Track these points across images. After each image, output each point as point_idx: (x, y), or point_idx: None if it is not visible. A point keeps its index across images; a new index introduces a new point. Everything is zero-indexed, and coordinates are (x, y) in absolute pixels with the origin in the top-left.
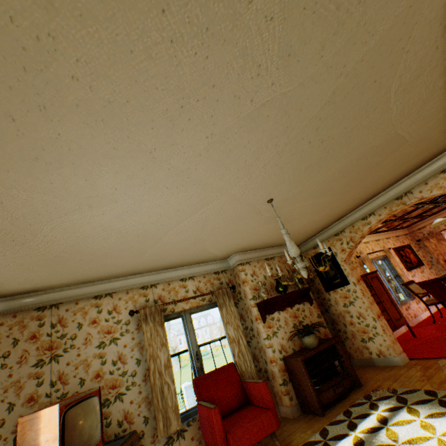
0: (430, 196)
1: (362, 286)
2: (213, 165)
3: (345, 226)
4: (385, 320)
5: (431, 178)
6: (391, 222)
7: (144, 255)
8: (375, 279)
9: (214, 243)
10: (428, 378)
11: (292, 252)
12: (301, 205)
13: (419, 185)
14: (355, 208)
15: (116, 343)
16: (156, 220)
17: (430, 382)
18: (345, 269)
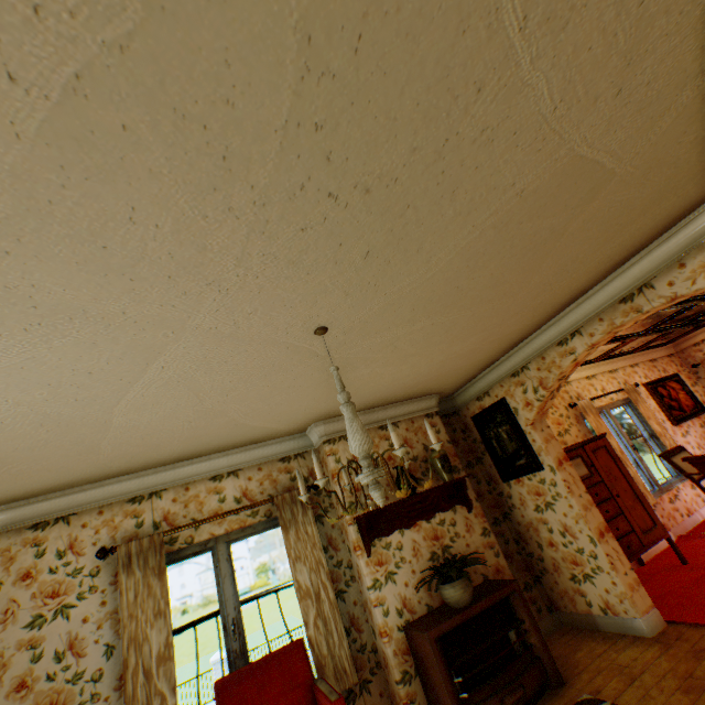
0: (692, 291)
1: (568, 474)
2: (80, 272)
3: (528, 357)
4: (622, 533)
5: (693, 253)
6: (634, 338)
7: (100, 449)
8: (601, 452)
9: (253, 413)
10: (700, 687)
11: (353, 447)
12: (408, 330)
13: (668, 270)
14: (543, 322)
15: (68, 615)
16: (52, 394)
17: (703, 700)
18: (534, 440)
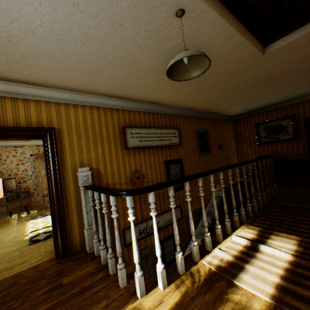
0: None
1: None
2: None
3: None
4: None
5: None
6: None
7: None
8: None
9: None
10: None
11: None
12: None
13: None
14: None
15: (24, 165)
16: None
17: None
18: None
